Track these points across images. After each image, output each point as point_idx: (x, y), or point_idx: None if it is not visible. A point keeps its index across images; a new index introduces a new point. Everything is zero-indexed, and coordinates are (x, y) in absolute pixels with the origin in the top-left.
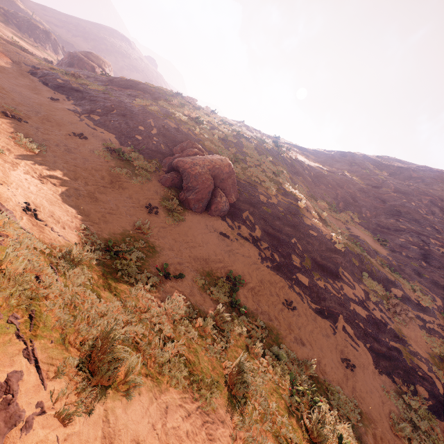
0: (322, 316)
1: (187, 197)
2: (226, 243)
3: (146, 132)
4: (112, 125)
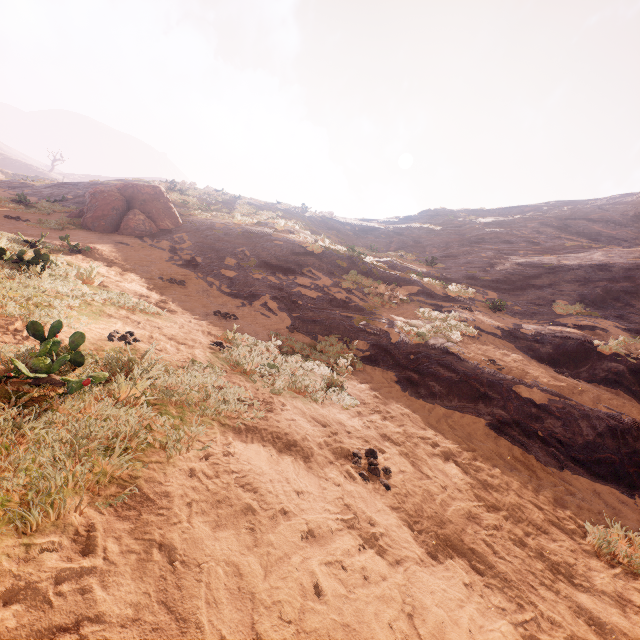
0: (236, 297)
1: (85, 217)
2: (118, 246)
3: (83, 194)
4: (43, 193)
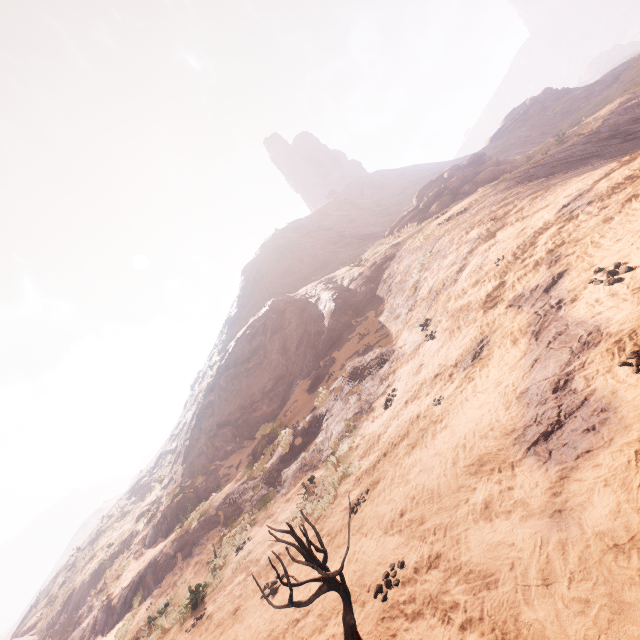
0: None
1: None
2: None
3: None
4: None
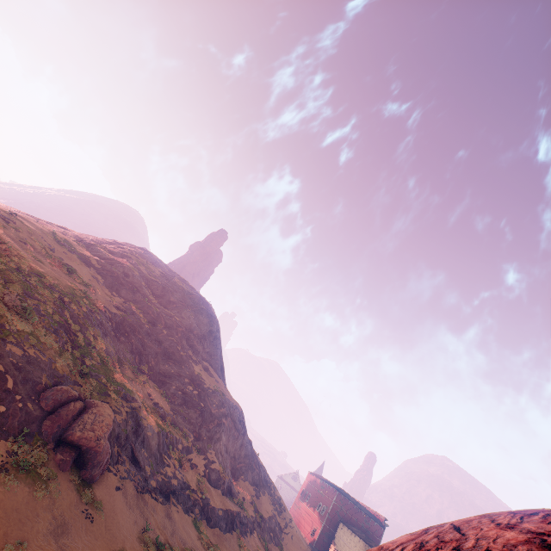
0: (165, 504)
1: (93, 474)
2: (122, 496)
3: (4, 393)
4: None
